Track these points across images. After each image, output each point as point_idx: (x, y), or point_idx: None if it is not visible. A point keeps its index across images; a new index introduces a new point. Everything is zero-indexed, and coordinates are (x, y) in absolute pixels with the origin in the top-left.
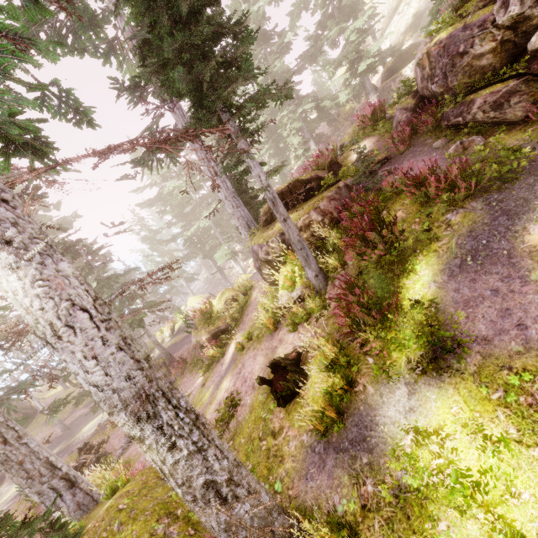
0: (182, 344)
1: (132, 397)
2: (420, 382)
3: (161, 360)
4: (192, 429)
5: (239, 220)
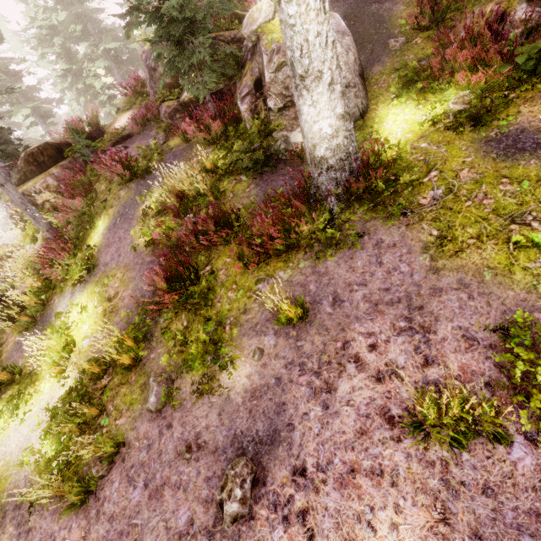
0: None
1: None
2: (77, 291)
3: None
4: None
5: None
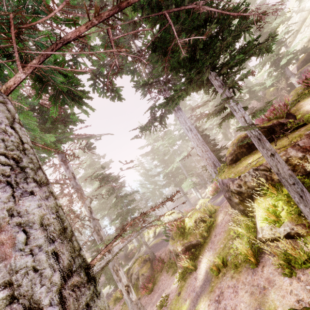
0: (161, 245)
1: None
2: None
3: (147, 256)
4: None
5: (207, 160)
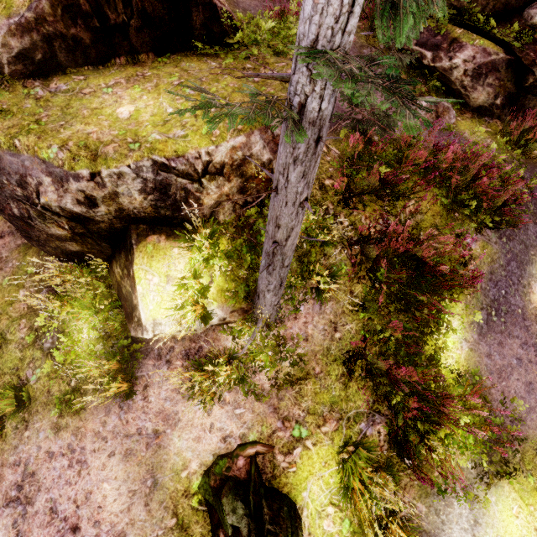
0: None
1: None
2: (477, 484)
3: None
4: None
5: None
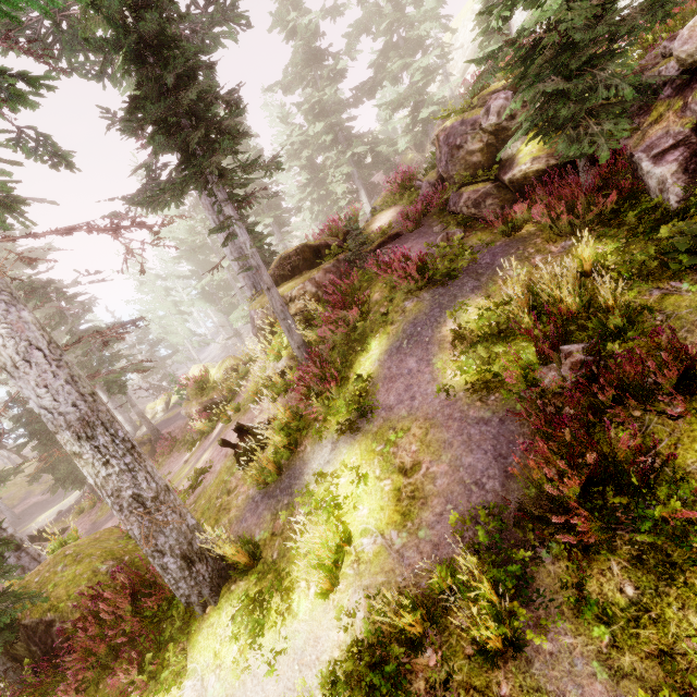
0: (176, 419)
1: (74, 421)
2: (341, 441)
3: (146, 436)
4: (126, 454)
5: (245, 280)
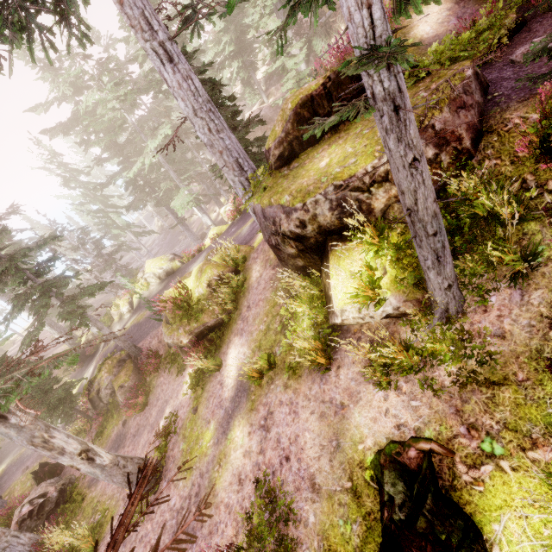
0: (148, 326)
1: None
2: None
3: (124, 352)
4: None
5: (223, 156)
